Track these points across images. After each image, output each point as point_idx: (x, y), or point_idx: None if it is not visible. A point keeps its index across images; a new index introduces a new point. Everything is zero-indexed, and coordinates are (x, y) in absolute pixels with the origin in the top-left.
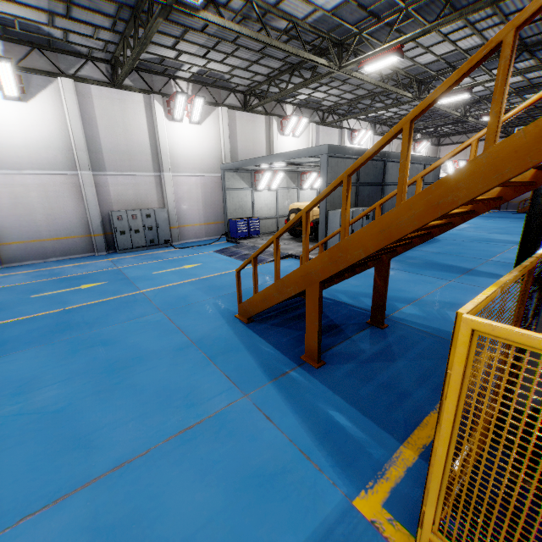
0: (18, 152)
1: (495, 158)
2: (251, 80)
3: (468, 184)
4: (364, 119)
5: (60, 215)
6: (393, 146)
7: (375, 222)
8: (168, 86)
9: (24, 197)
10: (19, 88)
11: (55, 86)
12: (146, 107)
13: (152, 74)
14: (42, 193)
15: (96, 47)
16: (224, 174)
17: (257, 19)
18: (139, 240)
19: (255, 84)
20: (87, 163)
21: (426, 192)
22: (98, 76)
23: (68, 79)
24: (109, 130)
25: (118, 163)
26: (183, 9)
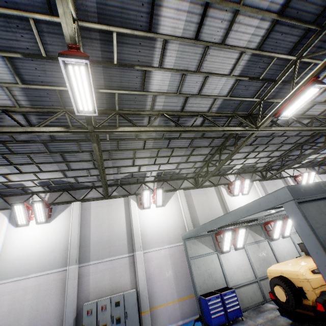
0: (31, 260)
1: None
2: (193, 167)
3: None
4: (299, 167)
5: (42, 316)
6: None
7: None
8: (140, 188)
9: (20, 301)
10: (45, 215)
11: (69, 208)
12: (125, 205)
13: (131, 185)
14: (35, 294)
15: (94, 180)
16: (185, 242)
17: (175, 125)
18: None
19: (198, 169)
20: (76, 257)
21: None
22: (97, 195)
23: (77, 202)
24: (98, 227)
25: (100, 251)
26: (103, 130)
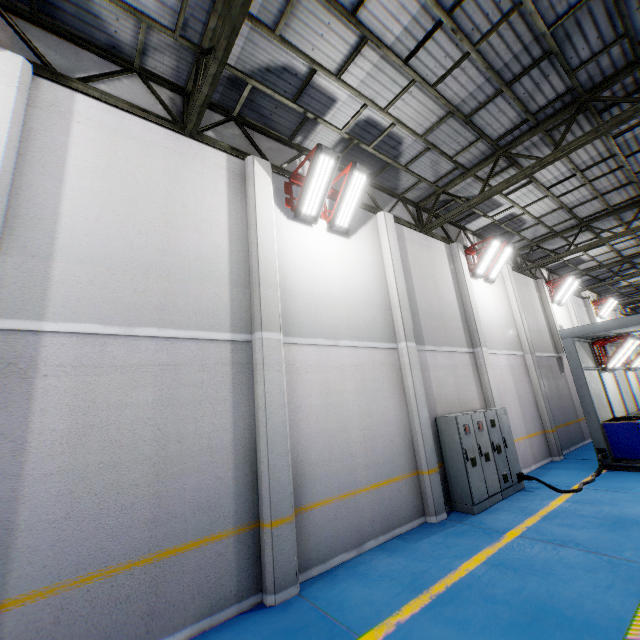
0: (334, 309)
1: None
2: (550, 228)
3: None
4: (591, 290)
5: (379, 428)
6: None
7: None
8: (459, 238)
9: (337, 392)
10: (354, 214)
11: (373, 223)
12: (447, 258)
13: (446, 224)
14: (358, 383)
15: (428, 178)
16: (572, 343)
17: None
18: (491, 476)
19: (542, 237)
20: (411, 328)
21: None
22: (406, 218)
23: (389, 214)
24: (421, 284)
25: (433, 331)
26: None
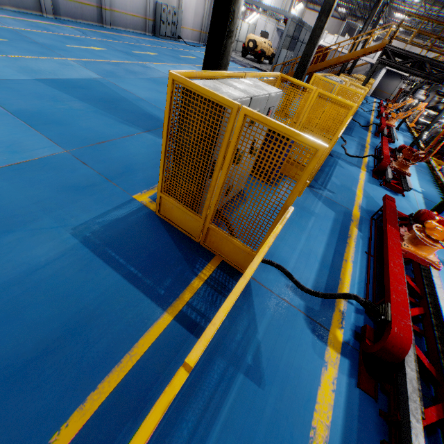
0: None
1: (347, 56)
2: None
3: (343, 59)
4: None
5: None
6: (286, 0)
7: (326, 61)
8: None
9: None
10: None
11: None
12: None
13: None
14: None
15: None
16: None
17: None
18: (168, 31)
19: None
20: None
21: (337, 58)
22: None
23: None
24: None
25: None
26: None
